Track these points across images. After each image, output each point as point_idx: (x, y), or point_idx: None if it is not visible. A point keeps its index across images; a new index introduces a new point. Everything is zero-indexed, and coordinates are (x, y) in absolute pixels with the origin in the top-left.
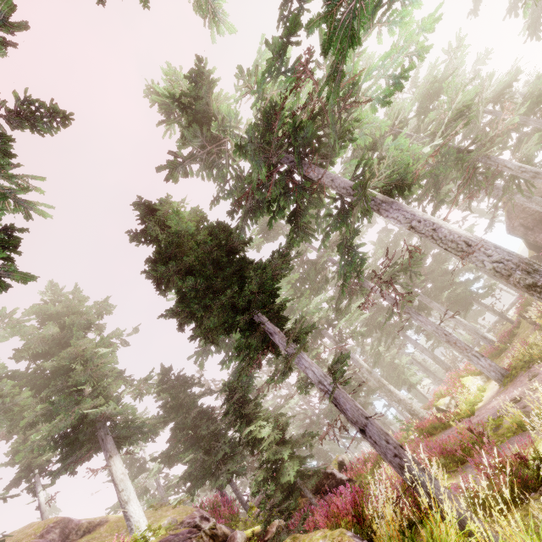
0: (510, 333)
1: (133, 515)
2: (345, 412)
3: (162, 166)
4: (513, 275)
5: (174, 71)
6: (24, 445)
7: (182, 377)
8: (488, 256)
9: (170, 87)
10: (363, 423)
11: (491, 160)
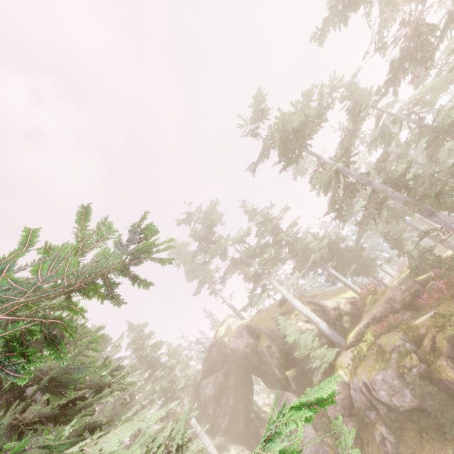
0: None
1: (350, 284)
2: None
3: (367, 145)
4: None
5: (364, 90)
6: (296, 268)
7: (323, 236)
8: None
9: (359, 98)
10: None
11: None
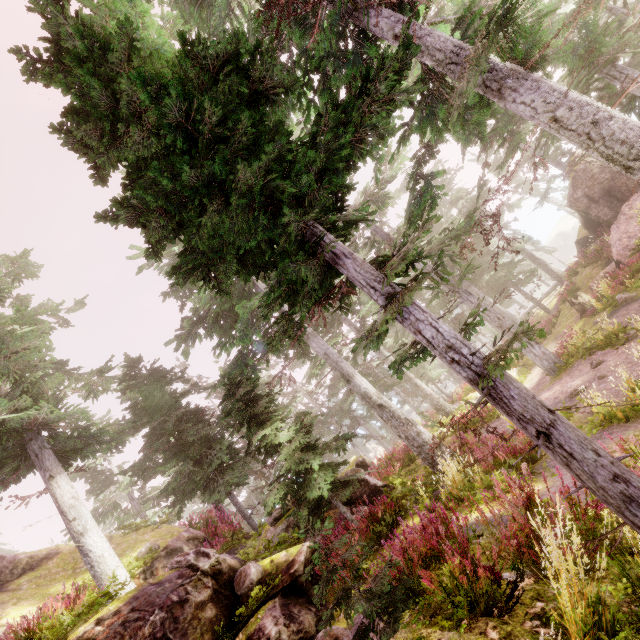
0: (550, 322)
1: (93, 549)
2: (508, 401)
3: None
4: None
5: None
6: None
7: (157, 370)
8: None
9: None
10: (547, 420)
11: (617, 70)
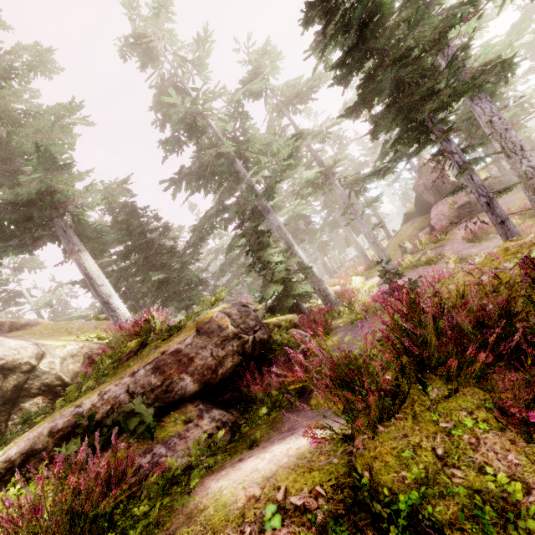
0: None
1: (119, 308)
2: (495, 209)
3: None
4: (533, 179)
5: None
6: None
7: (131, 204)
8: (528, 161)
9: None
10: (506, 217)
11: None
